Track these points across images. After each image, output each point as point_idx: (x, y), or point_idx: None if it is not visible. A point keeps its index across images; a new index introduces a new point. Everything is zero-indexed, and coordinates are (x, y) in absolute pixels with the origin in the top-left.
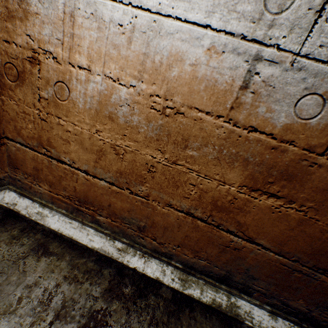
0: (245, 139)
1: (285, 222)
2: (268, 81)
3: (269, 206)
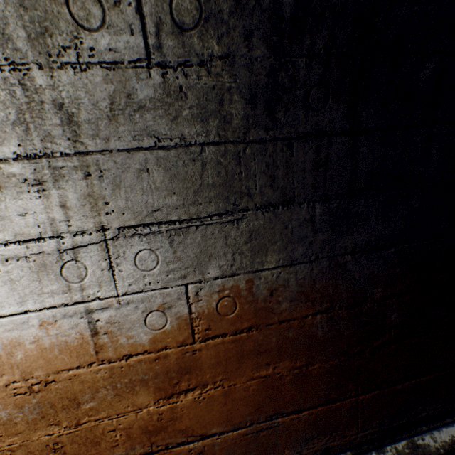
0: (128, 365)
1: (216, 402)
2: (111, 320)
3: (193, 399)
